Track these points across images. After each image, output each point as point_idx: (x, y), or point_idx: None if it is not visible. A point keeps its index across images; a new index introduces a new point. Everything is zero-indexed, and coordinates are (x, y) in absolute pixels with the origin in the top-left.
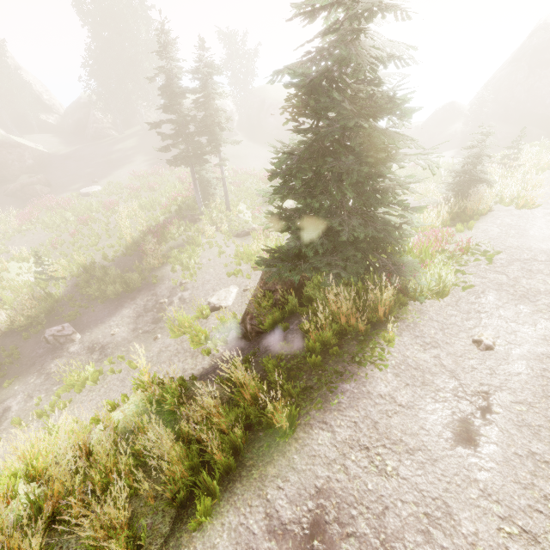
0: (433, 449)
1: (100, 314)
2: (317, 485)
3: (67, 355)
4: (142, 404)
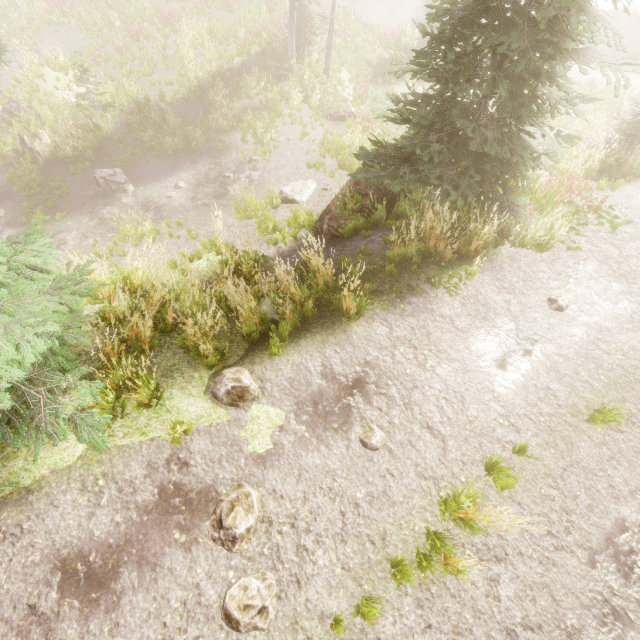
0: (470, 364)
1: (156, 169)
2: (367, 359)
3: (120, 205)
4: (215, 265)
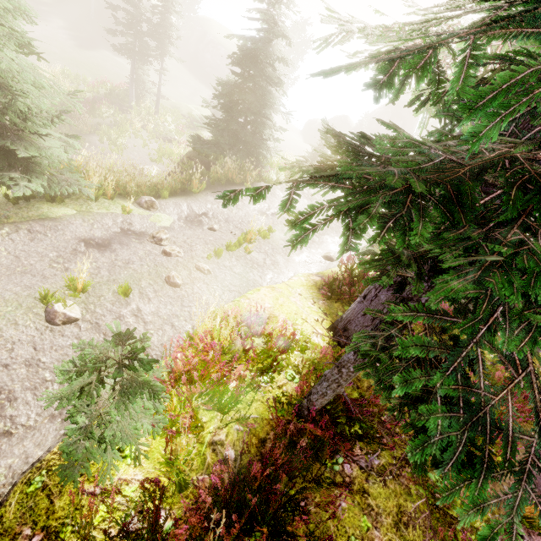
0: (251, 213)
1: None
2: (207, 206)
3: None
4: None
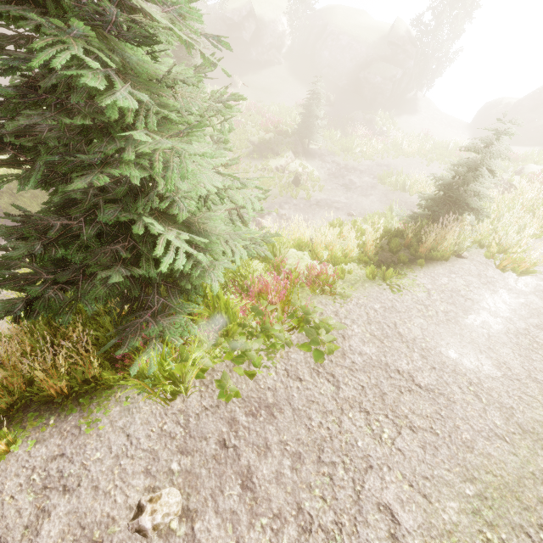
0: None
1: None
2: None
3: None
4: None
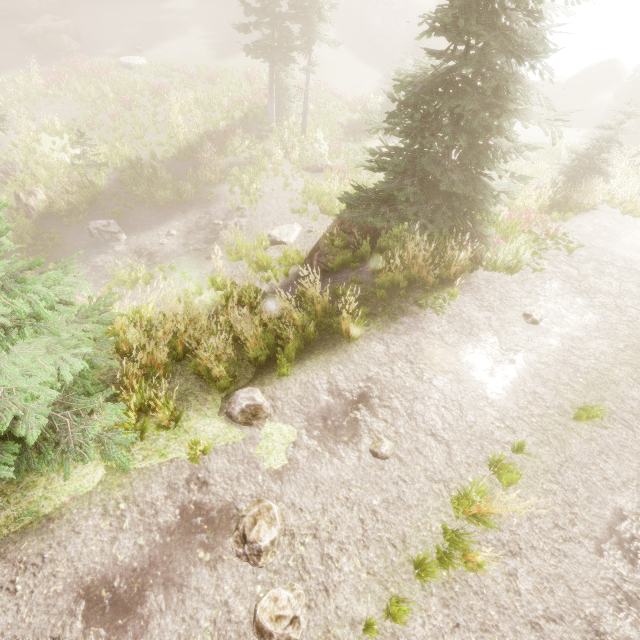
0: (462, 374)
1: (148, 219)
2: (368, 375)
3: (113, 253)
4: (217, 299)
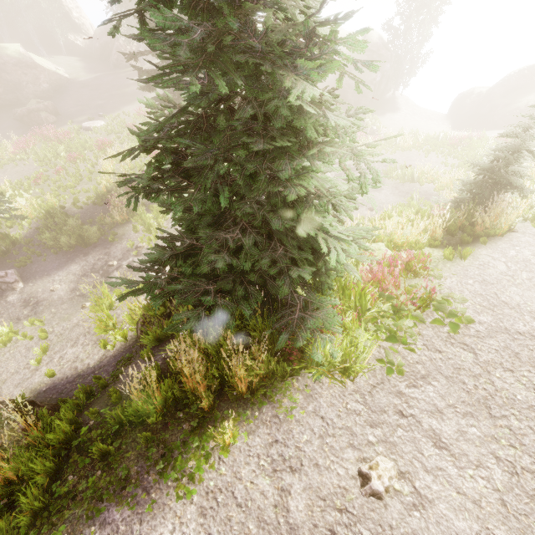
0: None
1: (50, 265)
2: None
3: (3, 304)
4: None
